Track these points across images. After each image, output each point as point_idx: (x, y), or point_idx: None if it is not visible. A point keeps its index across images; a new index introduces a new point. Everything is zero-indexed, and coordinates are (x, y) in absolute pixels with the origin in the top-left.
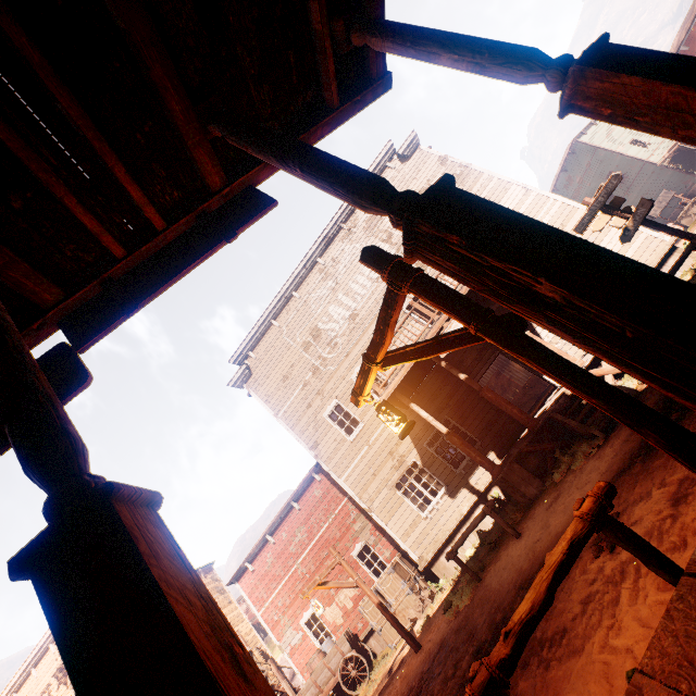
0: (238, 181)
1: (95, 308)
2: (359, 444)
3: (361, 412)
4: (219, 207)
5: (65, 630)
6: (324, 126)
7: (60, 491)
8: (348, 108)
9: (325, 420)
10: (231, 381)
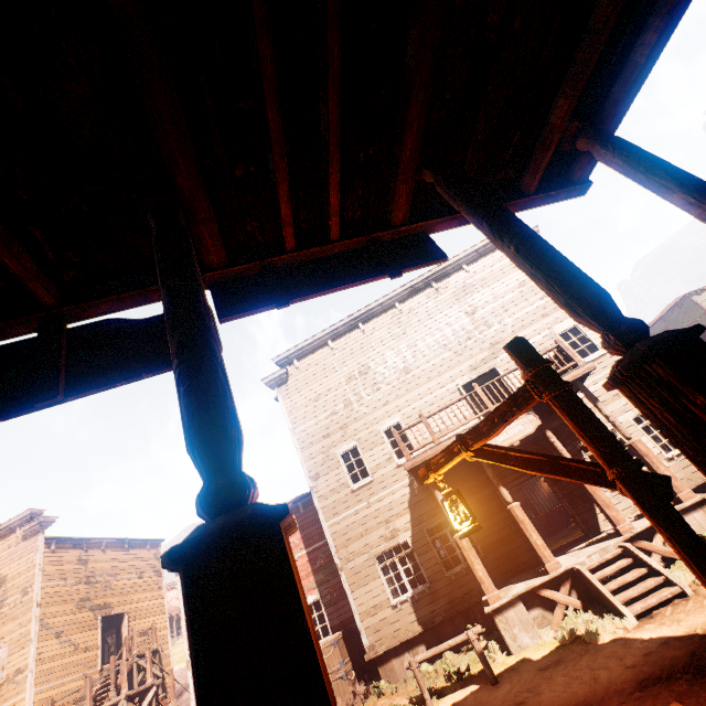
0: (417, 224)
1: (248, 285)
2: (359, 496)
3: (375, 466)
4: (390, 240)
5: (210, 662)
6: (512, 206)
7: (225, 484)
8: (540, 198)
9: (337, 456)
10: (266, 378)
